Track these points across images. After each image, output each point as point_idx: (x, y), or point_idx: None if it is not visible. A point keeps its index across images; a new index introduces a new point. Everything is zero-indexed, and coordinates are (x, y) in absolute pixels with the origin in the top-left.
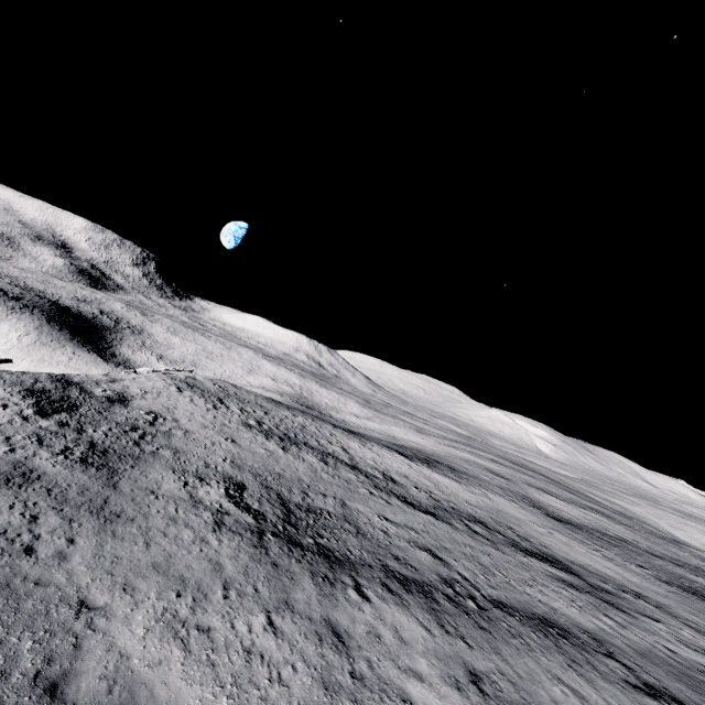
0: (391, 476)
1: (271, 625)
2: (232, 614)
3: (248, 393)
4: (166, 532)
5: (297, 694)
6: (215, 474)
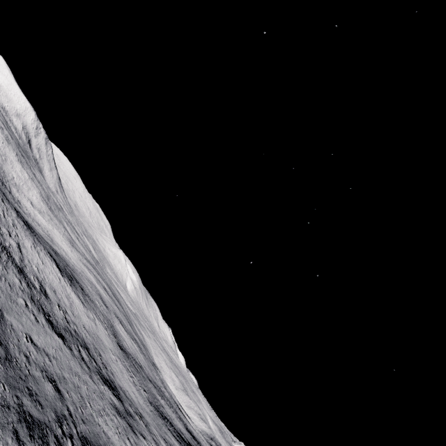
0: (46, 288)
1: None
2: None
3: None
4: None
5: None
6: None
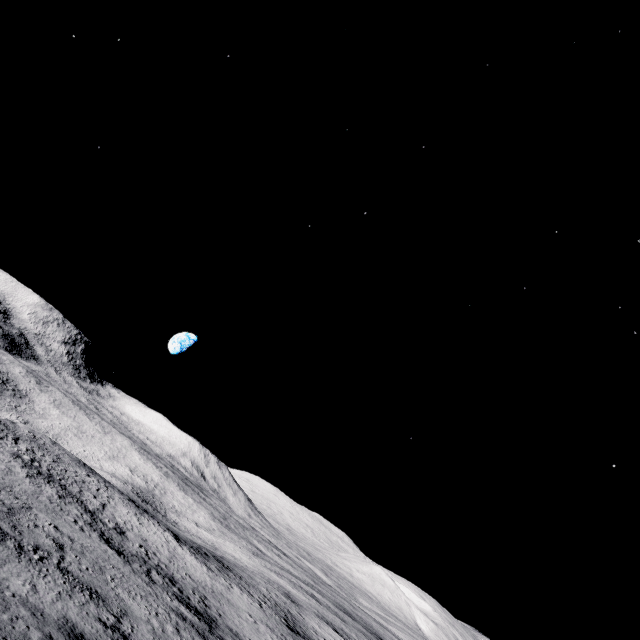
0: (126, 531)
1: None
2: None
3: (60, 449)
4: None
5: None
6: None
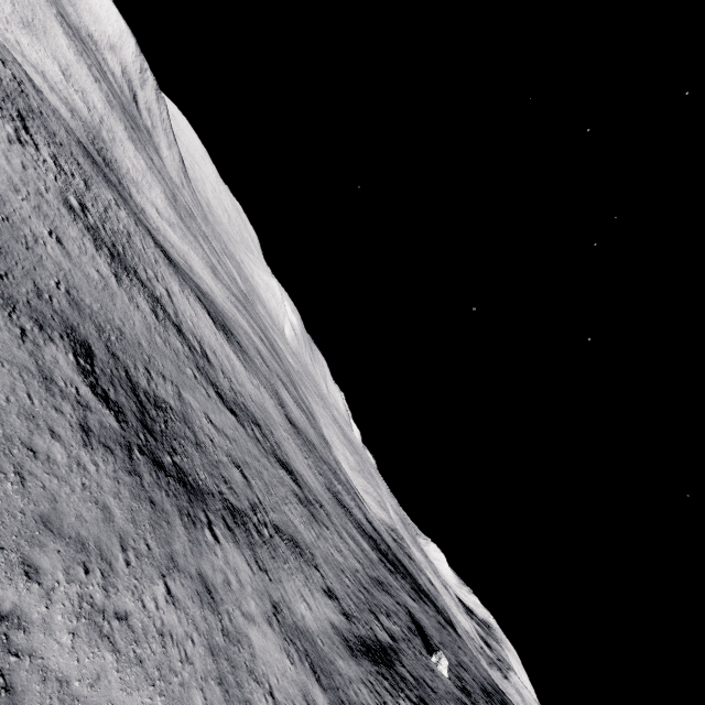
0: (206, 351)
1: (170, 594)
2: (140, 587)
3: (56, 119)
4: (34, 448)
5: (199, 669)
6: (53, 315)
